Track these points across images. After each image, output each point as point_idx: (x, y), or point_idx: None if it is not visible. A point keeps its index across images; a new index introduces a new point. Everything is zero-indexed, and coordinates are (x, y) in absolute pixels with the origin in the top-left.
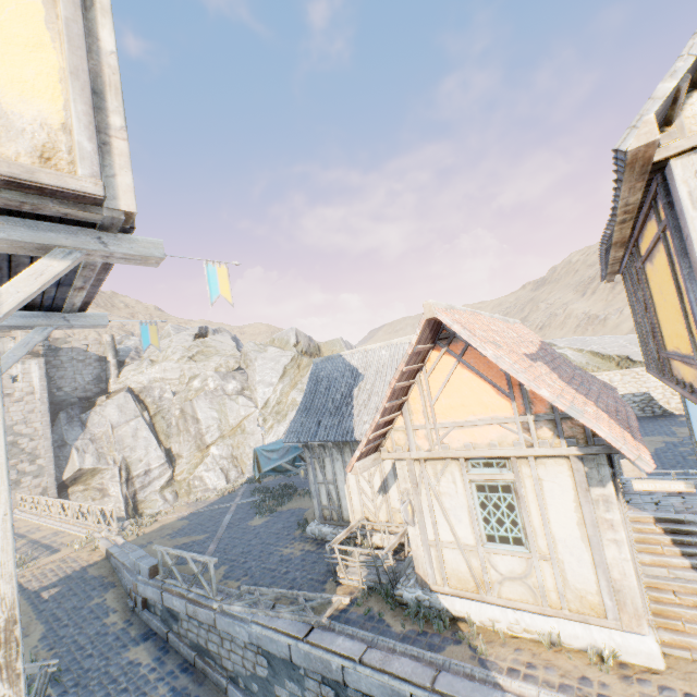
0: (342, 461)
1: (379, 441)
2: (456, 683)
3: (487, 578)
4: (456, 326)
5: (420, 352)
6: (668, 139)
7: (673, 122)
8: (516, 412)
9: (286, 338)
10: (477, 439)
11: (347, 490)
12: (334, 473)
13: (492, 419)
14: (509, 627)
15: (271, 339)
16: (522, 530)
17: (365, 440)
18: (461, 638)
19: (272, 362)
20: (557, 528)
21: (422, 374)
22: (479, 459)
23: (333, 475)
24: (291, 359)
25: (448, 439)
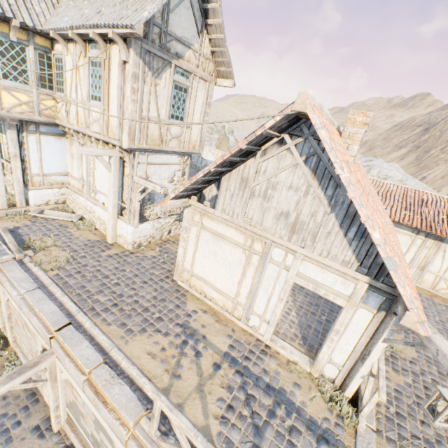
0: None
1: None
2: None
3: None
4: None
5: None
6: None
7: None
8: None
9: None
10: None
11: None
12: None
13: None
14: None
15: None
16: None
17: None
18: None
19: None
20: None
21: None
22: None
23: None
24: None
25: None
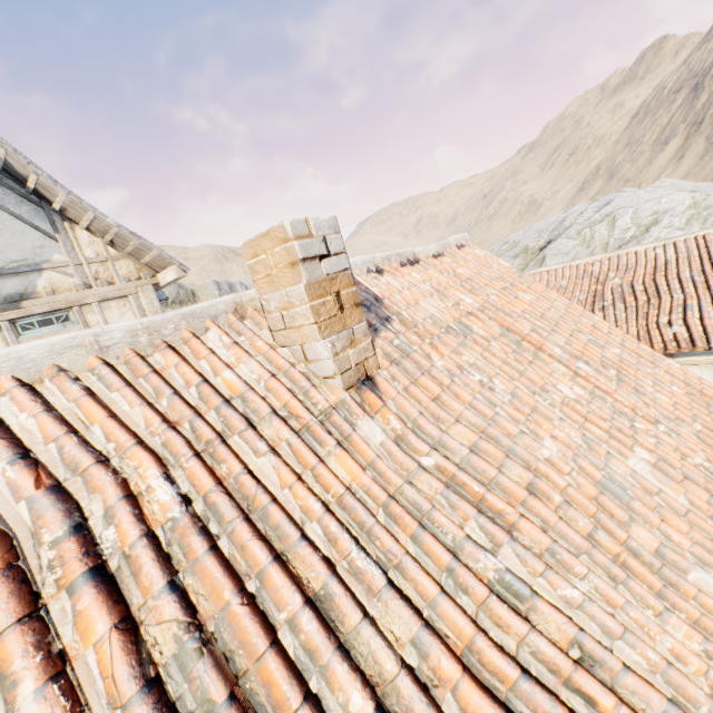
0: None
1: None
2: None
3: None
4: None
5: None
6: None
7: None
8: None
9: None
10: None
11: None
12: None
13: None
14: None
15: None
16: None
17: None
18: None
19: None
20: None
21: None
22: None
23: None
24: None
25: None
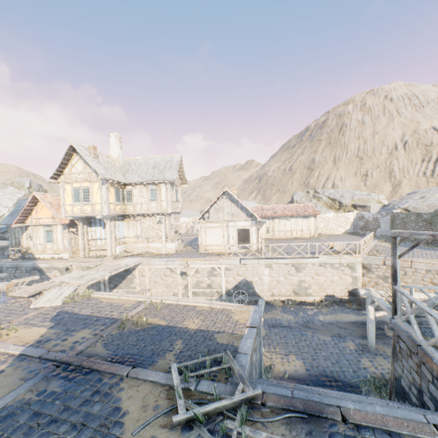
0: (22, 231)
1: (24, 221)
2: (27, 261)
3: (45, 249)
4: (39, 198)
5: (34, 202)
6: (59, 180)
7: (60, 178)
8: (53, 216)
9: (23, 183)
10: (46, 221)
11: (23, 240)
12: (19, 235)
13: (49, 217)
14: (47, 258)
15: (12, 182)
16: (53, 239)
17: (17, 219)
18: (35, 259)
19: (10, 195)
20: (58, 238)
21: (37, 206)
22: (47, 225)
23: (18, 236)
24: (24, 195)
25: (40, 221)
